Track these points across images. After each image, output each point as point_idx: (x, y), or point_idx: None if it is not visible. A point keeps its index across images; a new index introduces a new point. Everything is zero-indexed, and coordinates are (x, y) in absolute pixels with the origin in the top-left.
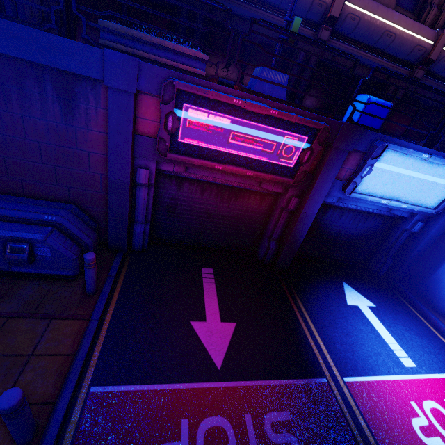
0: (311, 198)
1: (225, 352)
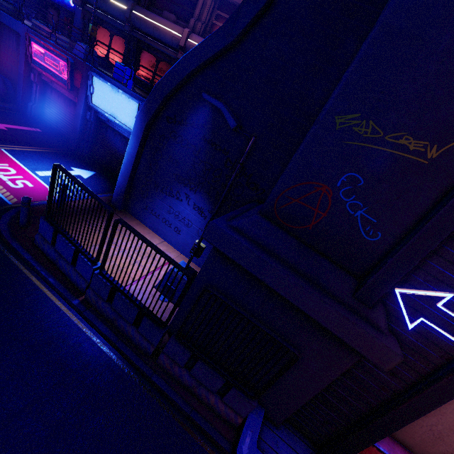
0: (78, 103)
1: None
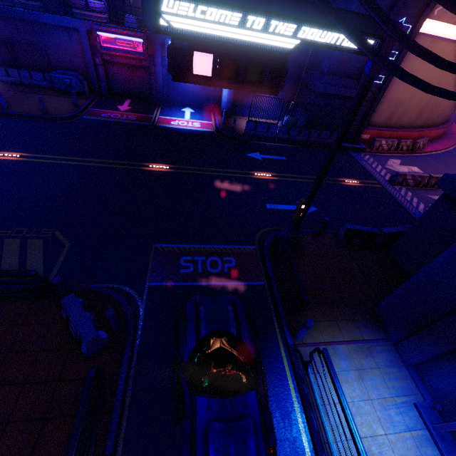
0: (156, 65)
1: (125, 110)
